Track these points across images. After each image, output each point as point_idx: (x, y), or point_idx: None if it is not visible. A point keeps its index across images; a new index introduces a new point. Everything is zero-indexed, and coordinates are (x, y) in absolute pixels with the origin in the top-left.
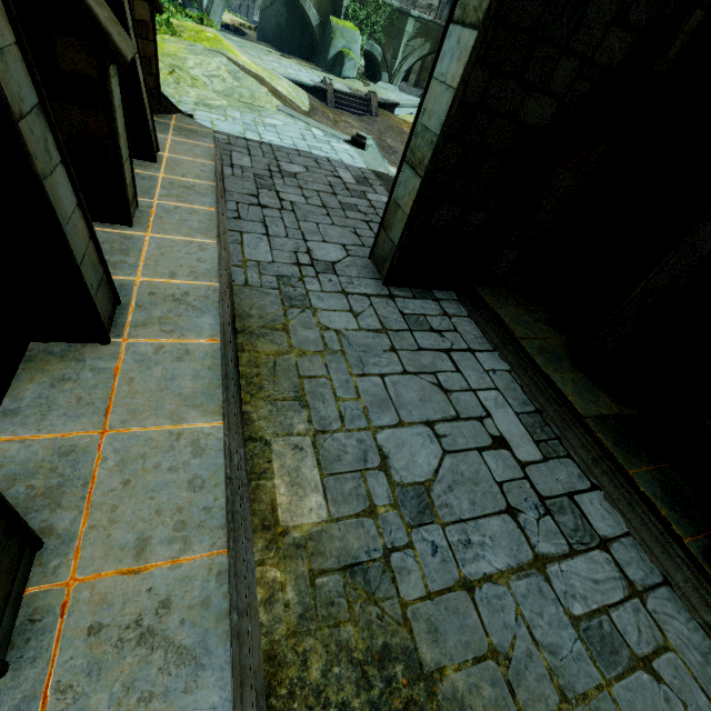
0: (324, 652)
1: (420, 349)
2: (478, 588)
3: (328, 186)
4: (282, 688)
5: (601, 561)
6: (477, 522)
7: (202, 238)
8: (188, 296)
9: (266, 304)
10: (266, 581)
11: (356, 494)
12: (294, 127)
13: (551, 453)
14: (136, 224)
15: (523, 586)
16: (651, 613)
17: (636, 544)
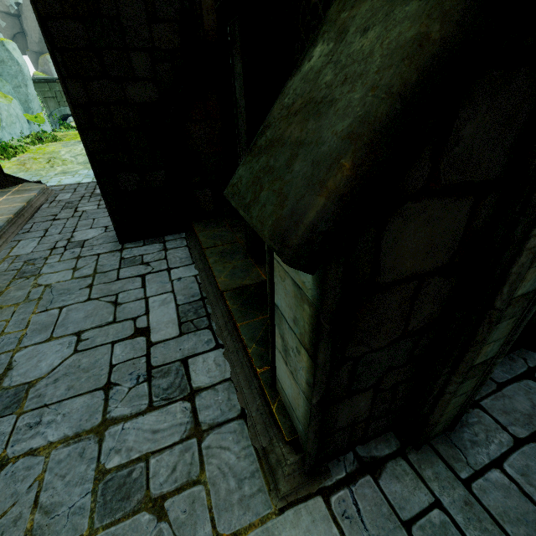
0: None
1: (117, 279)
2: (11, 463)
3: None
4: None
5: (177, 411)
6: (60, 404)
7: None
8: None
9: None
10: None
11: None
12: None
13: (190, 329)
14: None
15: (66, 451)
16: (202, 450)
17: (230, 387)
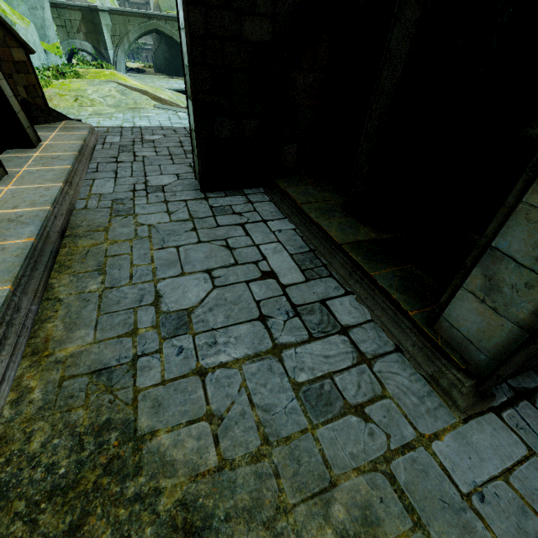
0: (50, 430)
1: (218, 226)
2: (211, 373)
3: (178, 142)
4: (2, 458)
5: (337, 342)
6: (227, 329)
7: (51, 183)
8: (21, 217)
9: (96, 218)
10: (19, 388)
11: (123, 323)
12: (164, 114)
13: (314, 276)
14: (1, 184)
15: (255, 367)
16: (376, 373)
17: (376, 327)
